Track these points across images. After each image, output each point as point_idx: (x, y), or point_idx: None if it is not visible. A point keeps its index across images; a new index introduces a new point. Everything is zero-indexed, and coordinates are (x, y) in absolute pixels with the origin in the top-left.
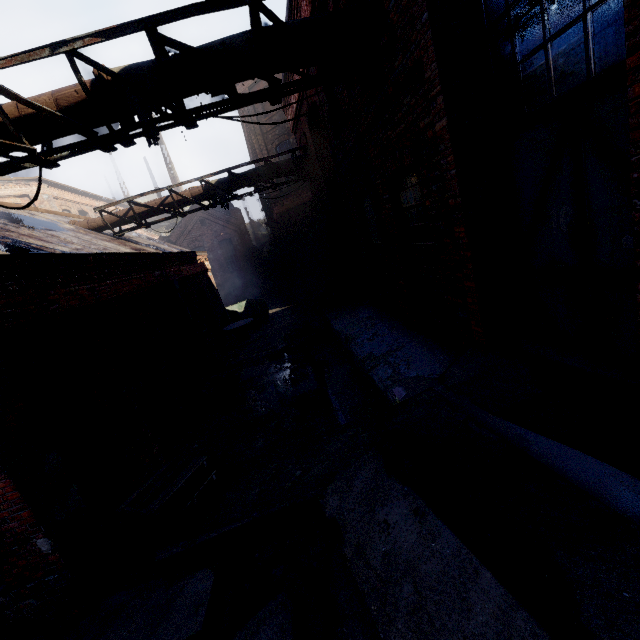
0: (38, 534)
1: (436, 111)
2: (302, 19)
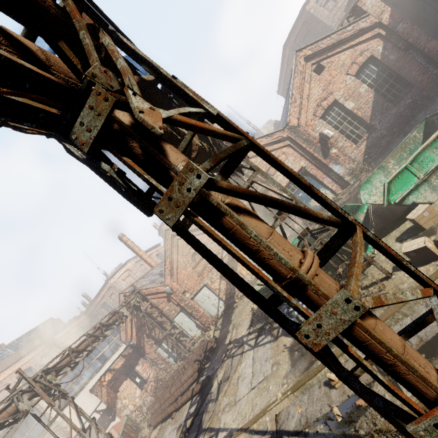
0: None
1: None
2: None
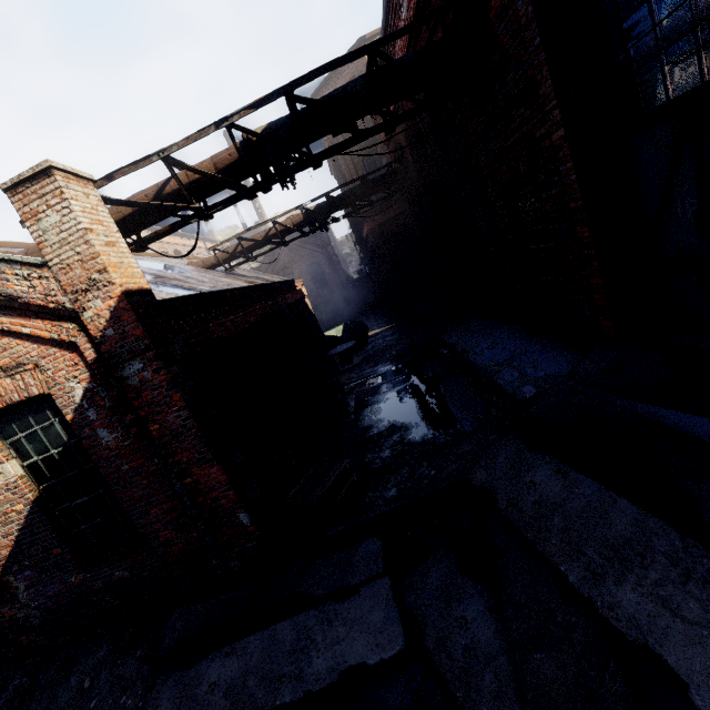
0: (240, 510)
1: (552, 123)
2: (413, 53)
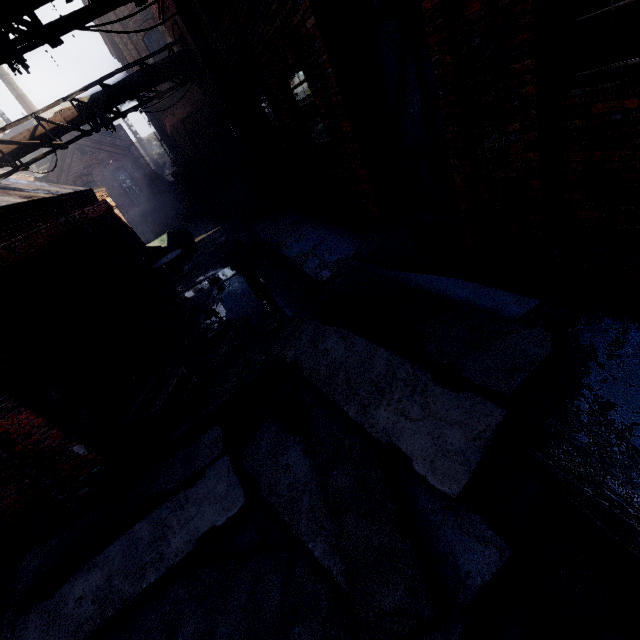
0: (72, 444)
1: (304, 8)
2: None
